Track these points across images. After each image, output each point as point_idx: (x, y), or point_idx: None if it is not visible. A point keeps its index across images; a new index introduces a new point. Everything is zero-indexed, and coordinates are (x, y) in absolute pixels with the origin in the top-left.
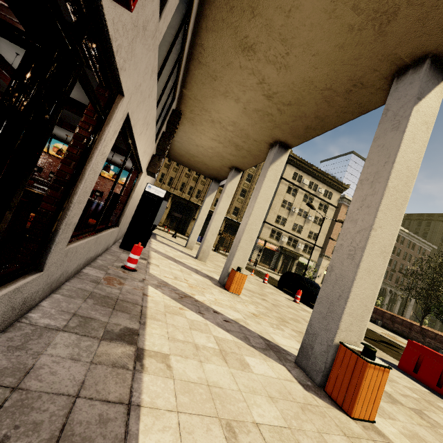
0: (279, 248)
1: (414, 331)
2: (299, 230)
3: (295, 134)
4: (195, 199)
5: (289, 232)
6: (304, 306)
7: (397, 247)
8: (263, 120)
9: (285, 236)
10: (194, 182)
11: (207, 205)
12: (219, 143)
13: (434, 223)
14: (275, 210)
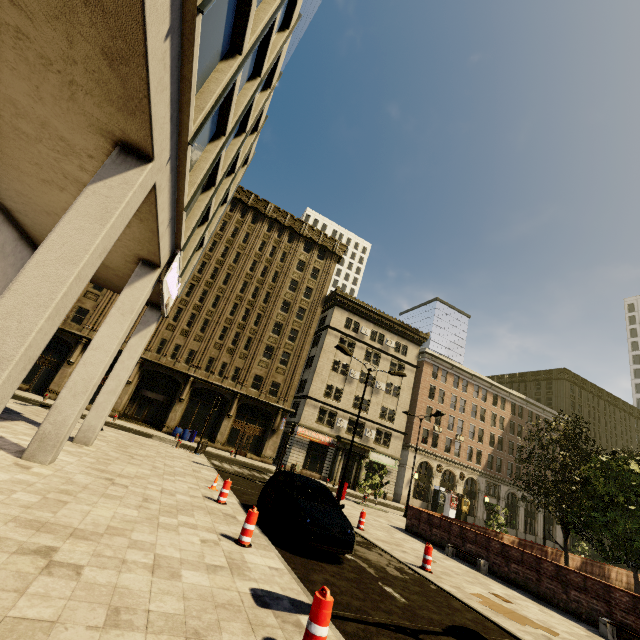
0: (334, 439)
1: (545, 575)
2: (365, 406)
3: (117, 99)
4: (184, 366)
5: (349, 412)
6: (256, 554)
7: (516, 422)
8: (33, 65)
9: (343, 418)
10: (183, 337)
11: (132, 351)
12: (63, 191)
13: (556, 383)
14: (323, 376)
